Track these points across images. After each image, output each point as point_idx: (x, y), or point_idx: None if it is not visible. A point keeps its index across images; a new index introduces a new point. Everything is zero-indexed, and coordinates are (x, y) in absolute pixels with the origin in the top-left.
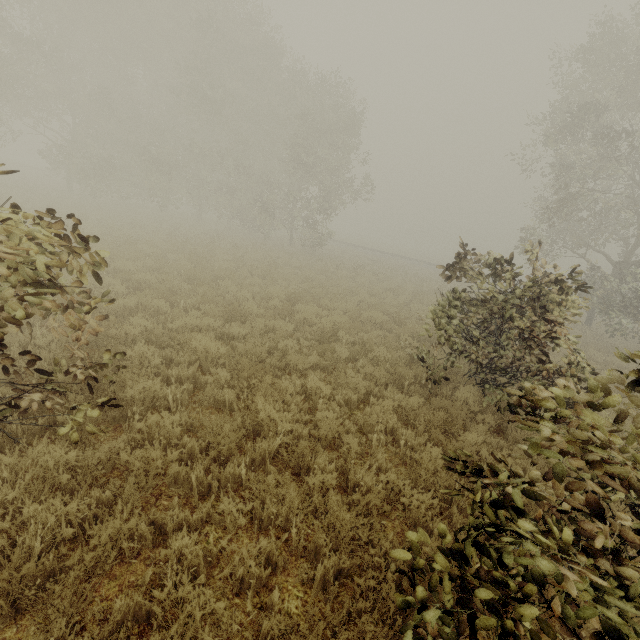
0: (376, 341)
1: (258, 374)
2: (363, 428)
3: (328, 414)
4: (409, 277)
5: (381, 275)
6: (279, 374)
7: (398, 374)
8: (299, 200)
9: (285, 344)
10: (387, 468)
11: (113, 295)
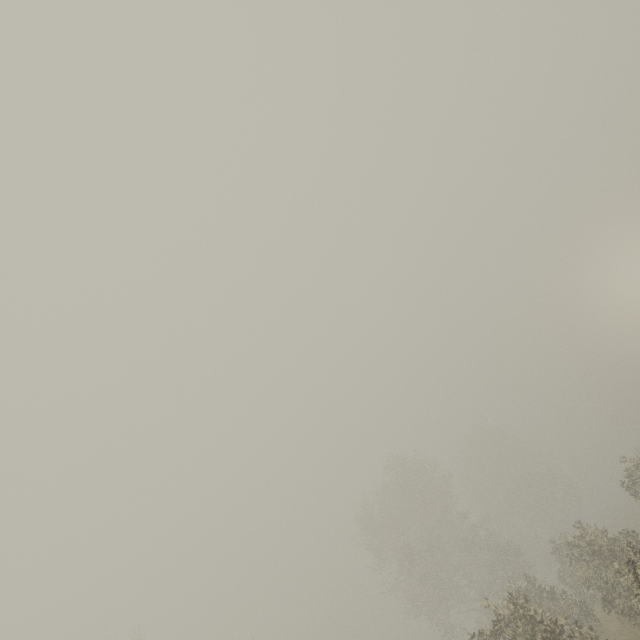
0: None
1: None
2: None
3: None
4: None
5: None
6: None
7: None
8: None
9: None
10: None
11: None
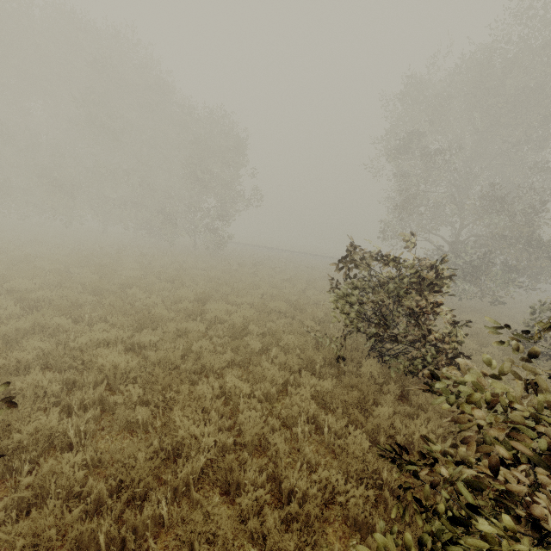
0: (283, 329)
1: (173, 385)
2: (286, 421)
3: (250, 414)
4: (300, 268)
5: (277, 268)
6: (196, 378)
7: (308, 358)
8: (199, 210)
9: (199, 345)
10: (316, 461)
11: (4, 318)
